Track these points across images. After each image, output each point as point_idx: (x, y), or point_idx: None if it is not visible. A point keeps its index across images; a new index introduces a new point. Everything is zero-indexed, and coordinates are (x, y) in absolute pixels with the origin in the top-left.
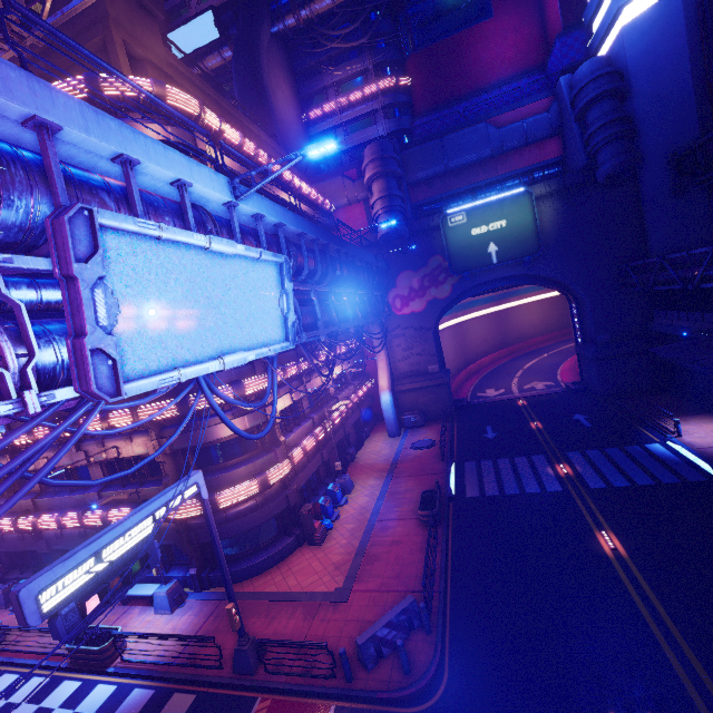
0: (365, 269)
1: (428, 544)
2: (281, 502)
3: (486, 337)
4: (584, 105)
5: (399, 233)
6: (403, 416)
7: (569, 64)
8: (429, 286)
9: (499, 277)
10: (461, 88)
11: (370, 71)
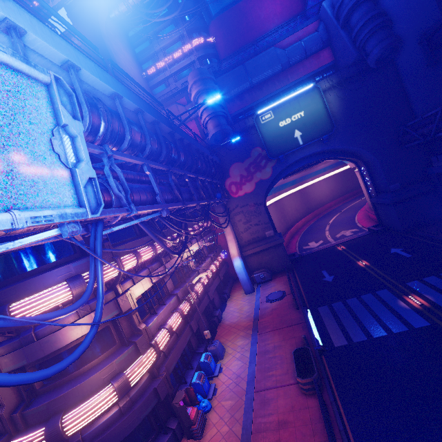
0: (203, 159)
1: (331, 441)
2: (149, 400)
3: (296, 207)
4: (347, 12)
5: (225, 131)
6: (254, 274)
7: (323, 1)
8: (255, 172)
9: (305, 157)
10: (250, 37)
11: (185, 36)
